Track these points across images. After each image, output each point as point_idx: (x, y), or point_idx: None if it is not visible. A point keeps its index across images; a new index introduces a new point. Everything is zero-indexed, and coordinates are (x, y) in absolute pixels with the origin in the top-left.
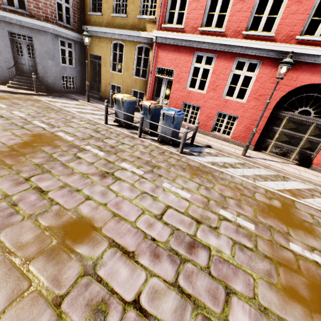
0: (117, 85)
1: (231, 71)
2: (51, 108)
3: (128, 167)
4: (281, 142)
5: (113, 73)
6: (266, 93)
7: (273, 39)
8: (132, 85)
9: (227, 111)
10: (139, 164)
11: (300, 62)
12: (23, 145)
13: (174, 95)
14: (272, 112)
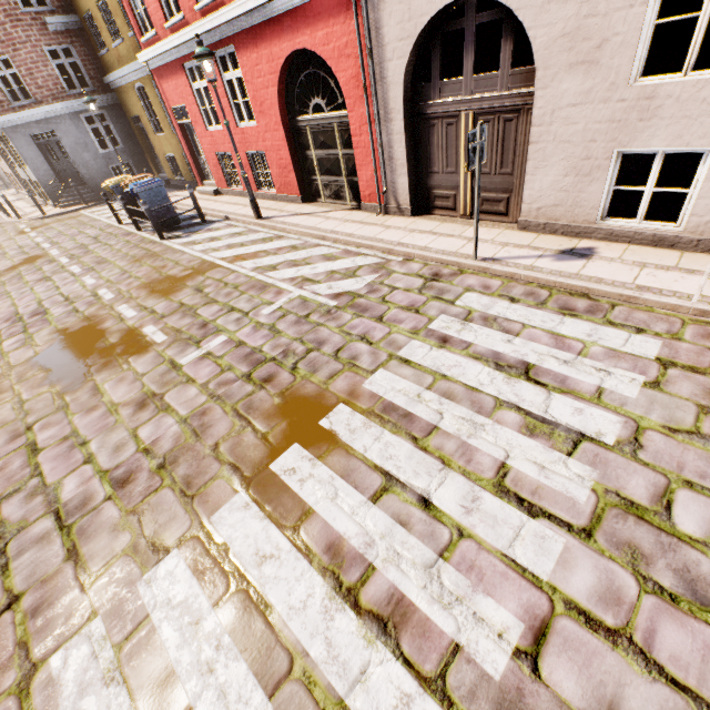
0: (171, 154)
1: (223, 78)
2: (82, 222)
3: (73, 269)
4: (325, 174)
5: (159, 137)
6: (263, 97)
7: (222, 1)
8: (179, 147)
9: (252, 147)
10: (89, 263)
11: (261, 26)
12: (9, 269)
13: (204, 146)
14: (290, 126)
